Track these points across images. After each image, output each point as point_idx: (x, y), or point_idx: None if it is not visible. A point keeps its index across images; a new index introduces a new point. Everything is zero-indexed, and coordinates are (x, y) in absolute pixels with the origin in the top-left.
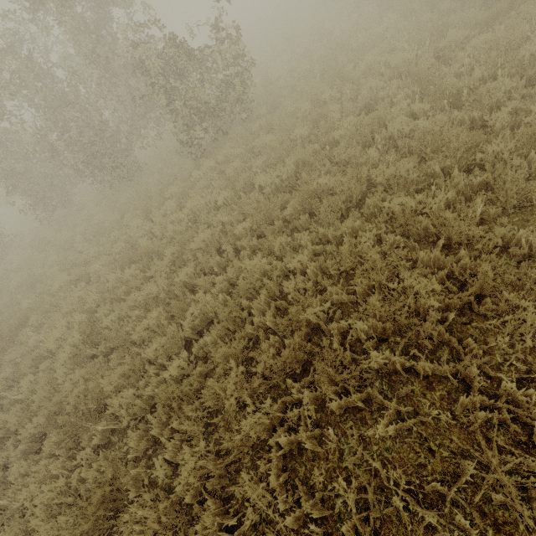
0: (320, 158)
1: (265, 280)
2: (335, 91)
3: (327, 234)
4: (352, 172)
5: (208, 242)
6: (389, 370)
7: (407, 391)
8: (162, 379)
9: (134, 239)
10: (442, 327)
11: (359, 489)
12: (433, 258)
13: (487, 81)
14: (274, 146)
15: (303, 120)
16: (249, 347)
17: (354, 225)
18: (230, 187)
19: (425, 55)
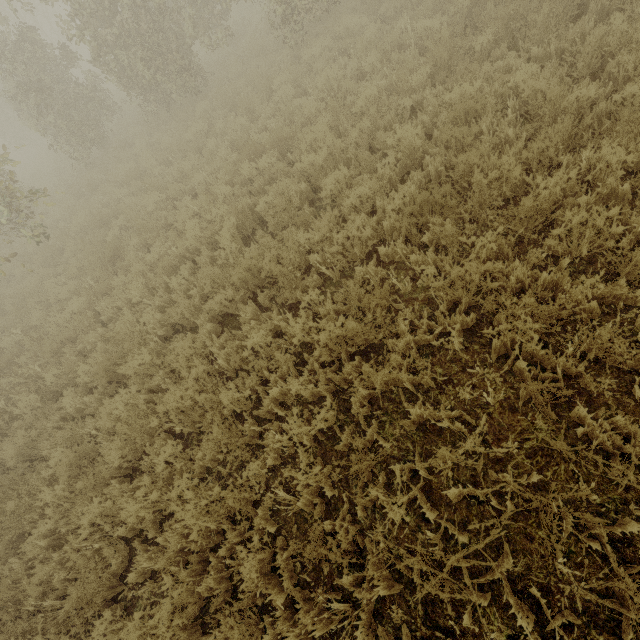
0: None
1: (488, 99)
2: None
3: (543, 55)
4: None
5: (372, 103)
6: None
7: None
8: (376, 223)
9: (245, 138)
10: None
11: None
12: None
13: None
14: None
15: None
16: None
17: (584, 30)
18: (378, 47)
19: None
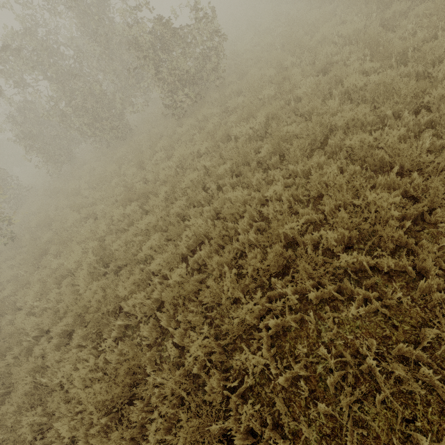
0: (285, 112)
1: (247, 207)
2: (295, 59)
3: (296, 170)
4: (316, 118)
5: (195, 182)
6: (356, 269)
7: (372, 282)
8: (165, 286)
9: (131, 184)
10: (400, 233)
11: (336, 357)
12: (389, 181)
13: (429, 42)
14: (246, 104)
15: (268, 83)
16: (235, 259)
17: (319, 161)
18: (211, 138)
19: (373, 25)
